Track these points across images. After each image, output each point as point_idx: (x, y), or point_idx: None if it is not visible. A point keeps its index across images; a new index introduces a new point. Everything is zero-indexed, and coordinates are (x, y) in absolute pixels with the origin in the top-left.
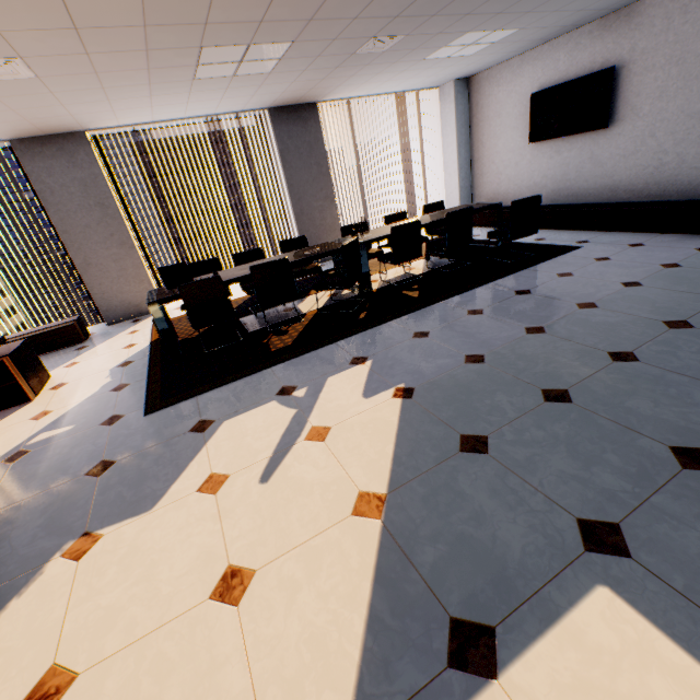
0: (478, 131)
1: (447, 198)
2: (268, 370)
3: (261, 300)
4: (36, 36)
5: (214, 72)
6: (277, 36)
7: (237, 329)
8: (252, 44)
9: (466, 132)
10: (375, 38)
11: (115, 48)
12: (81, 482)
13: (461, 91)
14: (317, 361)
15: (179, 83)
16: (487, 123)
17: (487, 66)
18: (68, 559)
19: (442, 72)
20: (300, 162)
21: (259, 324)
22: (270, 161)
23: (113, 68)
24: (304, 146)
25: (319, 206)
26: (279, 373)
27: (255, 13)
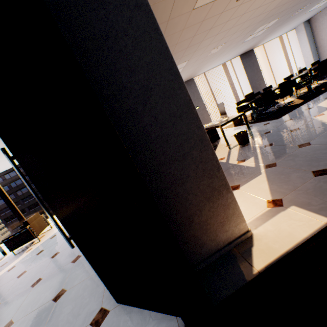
0: (318, 36)
1: (307, 67)
2: (307, 102)
3: (282, 95)
4: (237, 33)
5: (249, 39)
6: (279, 16)
7: (267, 112)
8: (270, 22)
9: (311, 39)
10: (301, 8)
11: (243, 34)
12: (288, 122)
13: (306, 25)
14: (326, 94)
15: (236, 47)
16: (323, 31)
17: (320, 10)
18: (319, 116)
19: (303, 19)
20: (250, 70)
21: (274, 109)
22: (238, 74)
23: (233, 43)
24: (251, 64)
25: (258, 83)
26: (315, 100)
27: (285, 8)
